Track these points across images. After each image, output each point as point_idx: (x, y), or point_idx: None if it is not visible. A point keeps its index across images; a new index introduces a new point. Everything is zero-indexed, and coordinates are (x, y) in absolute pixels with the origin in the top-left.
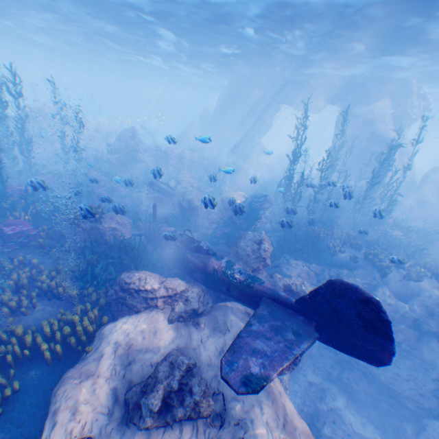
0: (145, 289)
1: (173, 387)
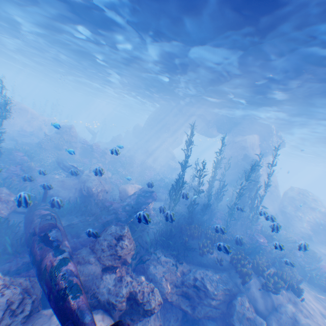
0: None
1: None
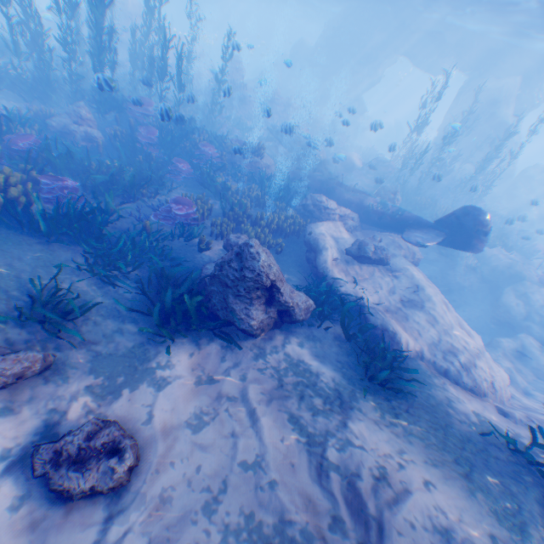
0: (329, 208)
1: (376, 246)
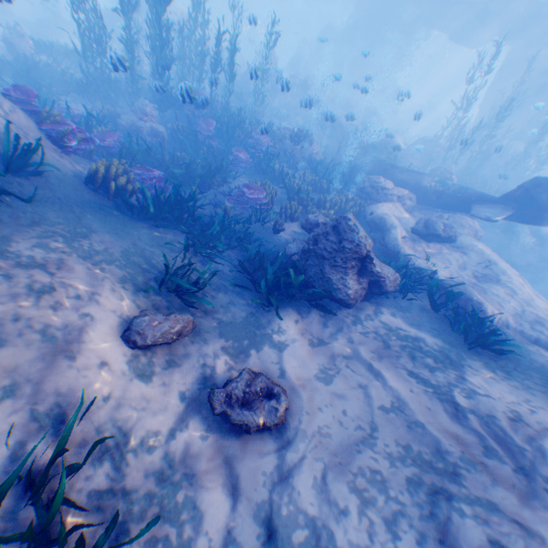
0: (387, 189)
1: (444, 223)
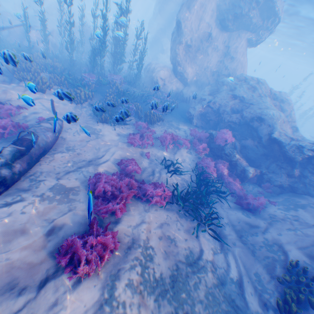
0: None
1: None
